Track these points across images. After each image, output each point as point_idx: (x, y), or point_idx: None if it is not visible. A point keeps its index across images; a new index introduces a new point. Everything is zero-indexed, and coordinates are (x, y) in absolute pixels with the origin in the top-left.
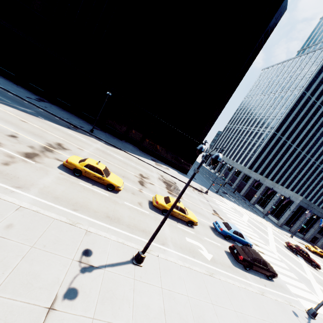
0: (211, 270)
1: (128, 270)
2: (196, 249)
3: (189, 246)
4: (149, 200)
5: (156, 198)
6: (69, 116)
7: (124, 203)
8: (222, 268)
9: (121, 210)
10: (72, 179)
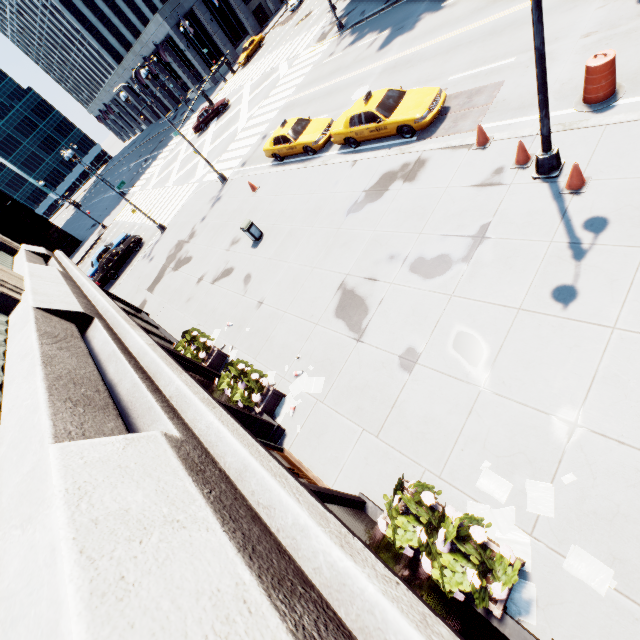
0: None
1: None
2: None
3: None
4: None
5: None
6: None
7: None
8: None
9: None
10: None
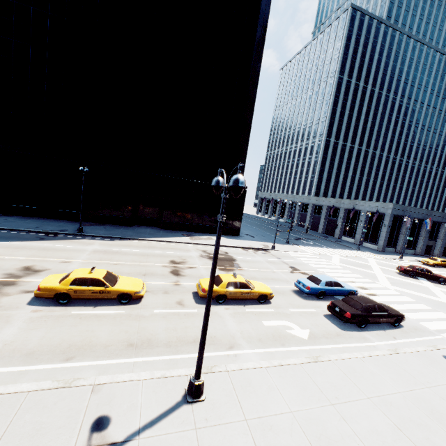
0: (314, 352)
1: (181, 418)
2: (282, 331)
3: (271, 332)
4: (192, 291)
5: (200, 285)
6: (40, 223)
7: (154, 312)
8: (328, 342)
9: (151, 326)
10: (58, 312)
